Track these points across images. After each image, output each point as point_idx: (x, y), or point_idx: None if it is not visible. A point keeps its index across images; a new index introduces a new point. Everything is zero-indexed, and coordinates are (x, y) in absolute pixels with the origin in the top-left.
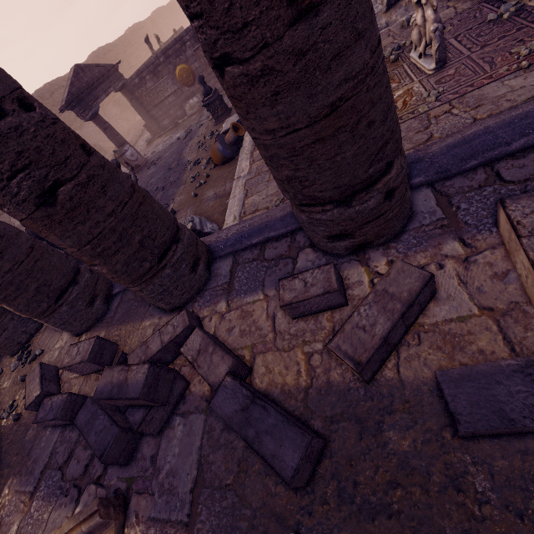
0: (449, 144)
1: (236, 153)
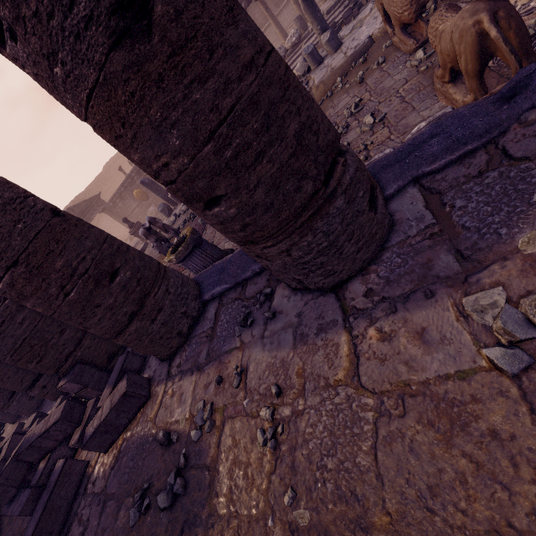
0: None
1: None
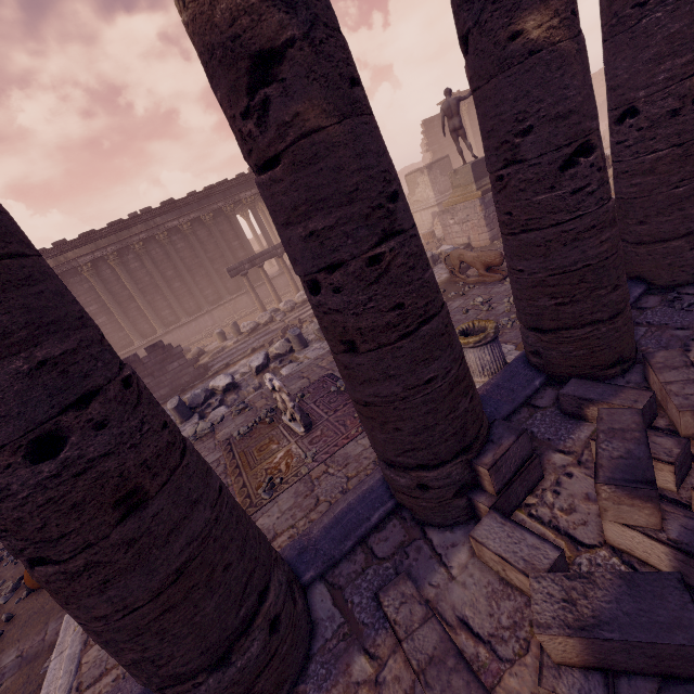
0: (326, 525)
1: None
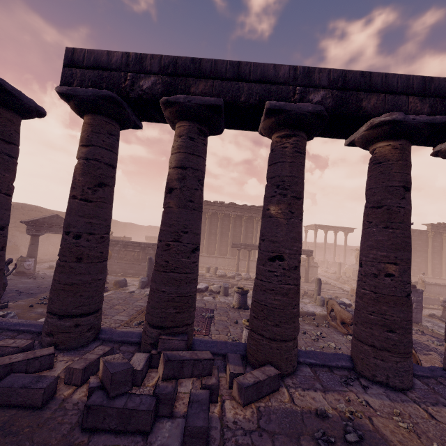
0: (123, 331)
1: None
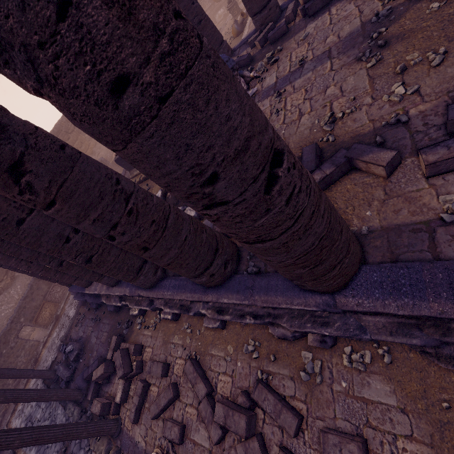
0: None
1: (243, 29)
